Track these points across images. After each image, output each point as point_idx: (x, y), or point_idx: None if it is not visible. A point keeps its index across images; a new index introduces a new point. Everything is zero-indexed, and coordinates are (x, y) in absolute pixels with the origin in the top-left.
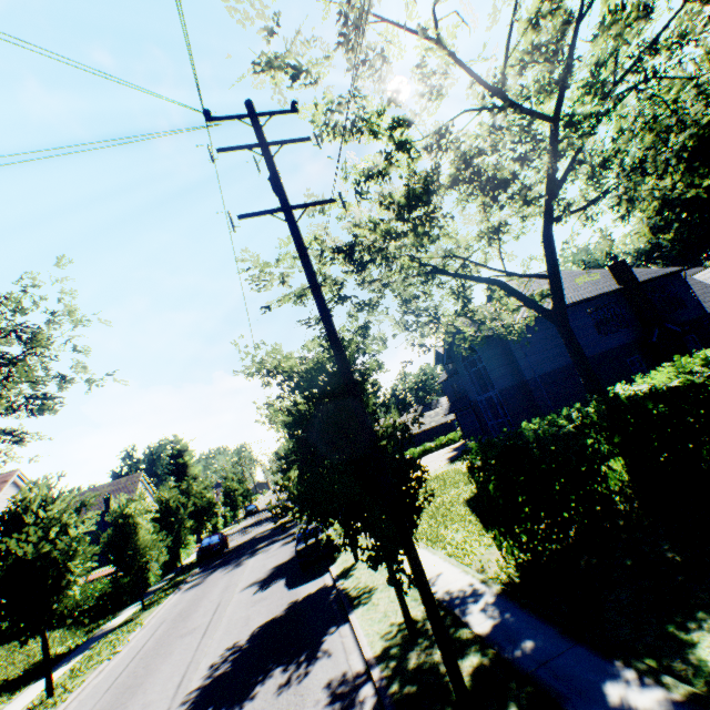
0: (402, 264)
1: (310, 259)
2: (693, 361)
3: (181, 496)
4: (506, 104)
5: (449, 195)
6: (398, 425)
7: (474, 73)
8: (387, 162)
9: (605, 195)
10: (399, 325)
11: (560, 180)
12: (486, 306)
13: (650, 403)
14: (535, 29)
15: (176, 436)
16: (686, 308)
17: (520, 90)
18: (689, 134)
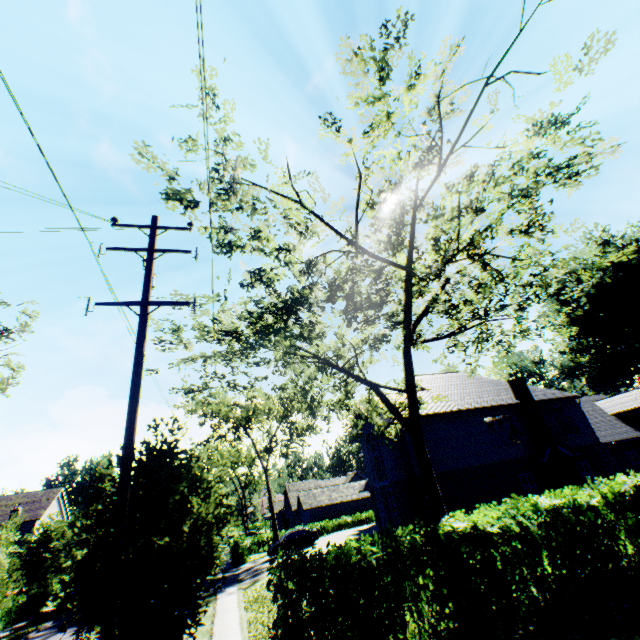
0: (276, 355)
1: (143, 348)
2: (524, 504)
3: (67, 528)
4: (358, 253)
5: (323, 308)
6: (201, 520)
7: (333, 228)
8: (255, 278)
9: (458, 331)
10: (284, 404)
11: (422, 312)
12: (365, 402)
13: (464, 545)
14: (374, 209)
15: (105, 458)
16: (579, 434)
17: (379, 243)
18: (596, 281)
